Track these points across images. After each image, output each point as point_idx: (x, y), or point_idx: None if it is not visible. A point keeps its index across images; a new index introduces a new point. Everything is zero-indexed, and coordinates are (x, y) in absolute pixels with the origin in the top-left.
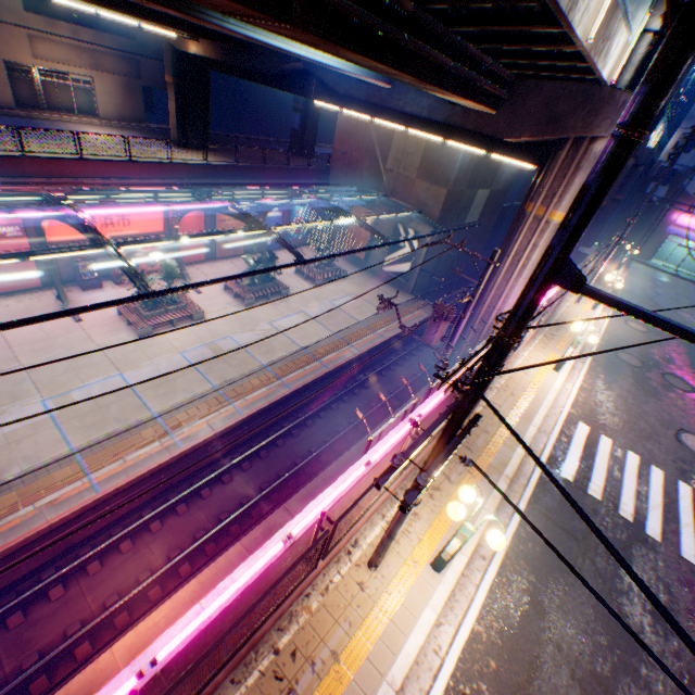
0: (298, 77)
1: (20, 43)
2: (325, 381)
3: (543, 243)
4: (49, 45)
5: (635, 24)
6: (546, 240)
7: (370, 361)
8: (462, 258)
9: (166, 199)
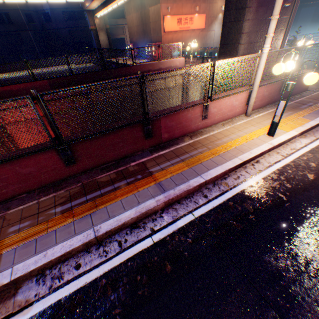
0: None
1: None
2: None
3: None
4: None
5: None
6: None
7: None
8: None
9: None
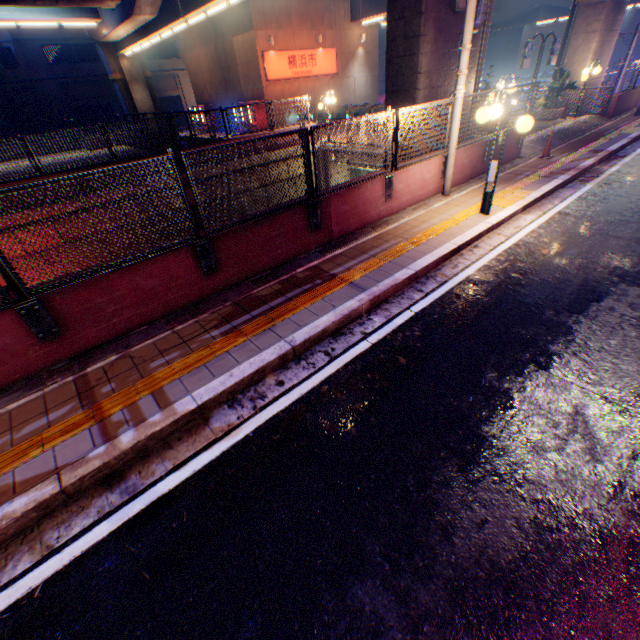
0: (527, 16)
1: None
2: None
3: None
4: None
5: None
6: None
7: None
8: None
9: None
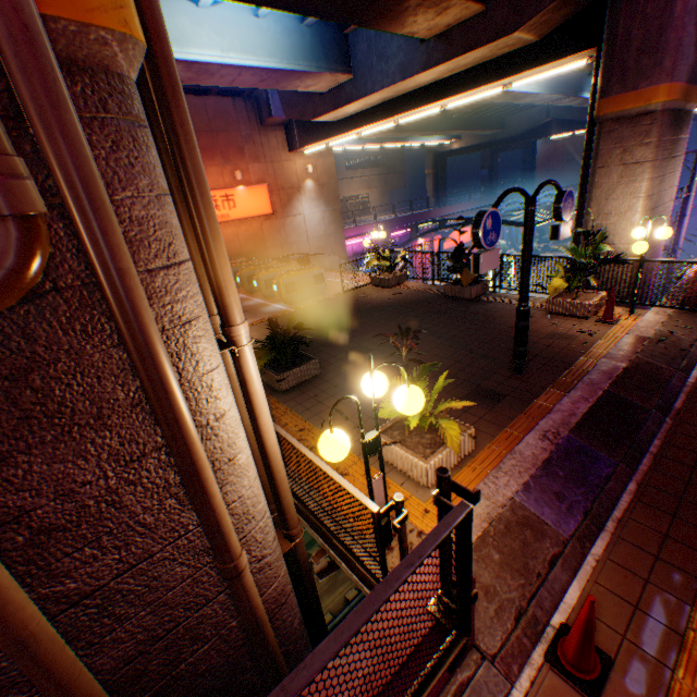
0: (537, 130)
1: (343, 188)
2: None
3: None
4: (352, 184)
5: None
6: None
7: None
8: None
9: None
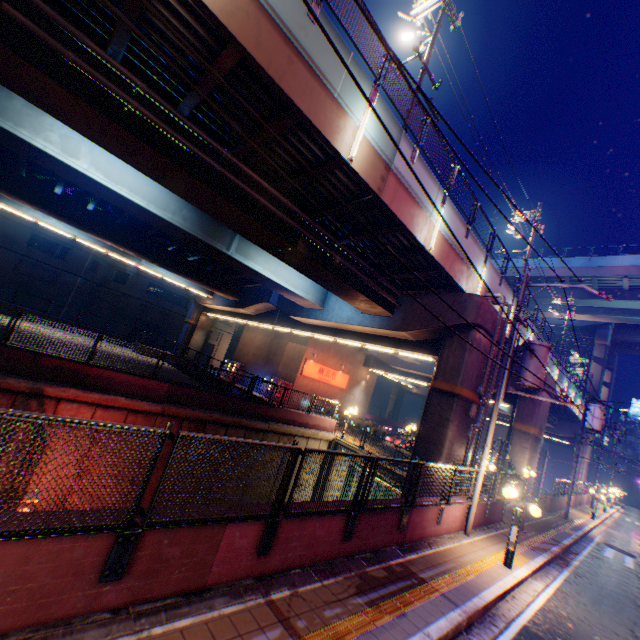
0: None
1: None
2: None
3: (584, 466)
4: None
5: None
6: (584, 465)
7: None
8: None
9: None
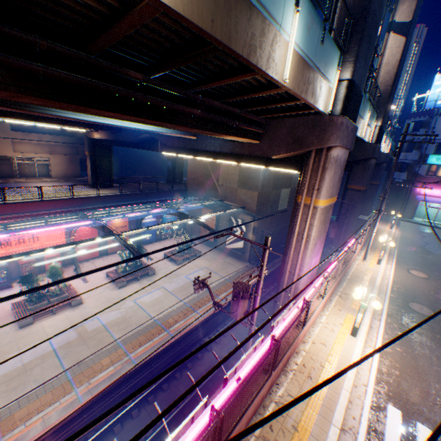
0: (151, 141)
1: (6, 146)
2: (171, 349)
3: (317, 222)
4: (24, 145)
5: (331, 76)
6: (319, 220)
7: (215, 322)
8: (282, 232)
9: (55, 221)
